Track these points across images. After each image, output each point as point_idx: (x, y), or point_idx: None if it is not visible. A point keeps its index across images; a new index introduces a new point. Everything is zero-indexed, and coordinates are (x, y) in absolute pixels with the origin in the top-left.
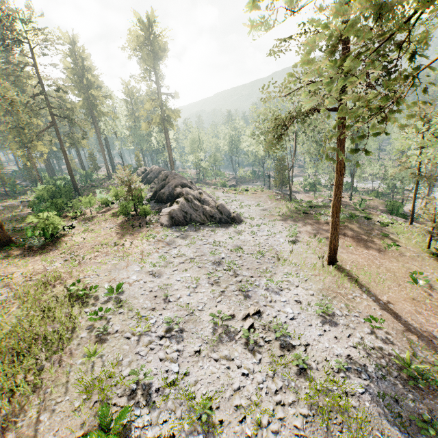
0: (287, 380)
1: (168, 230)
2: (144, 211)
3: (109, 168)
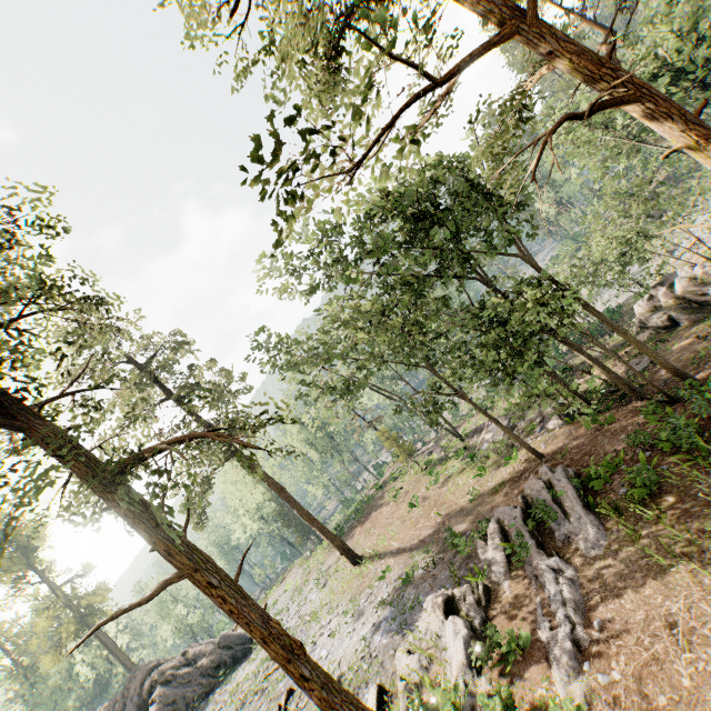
0: None
1: None
2: None
3: None
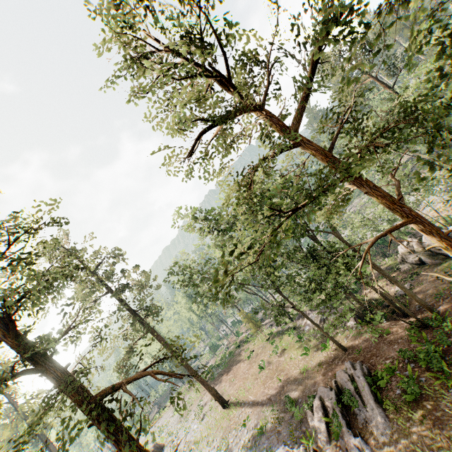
0: None
1: None
2: None
3: None
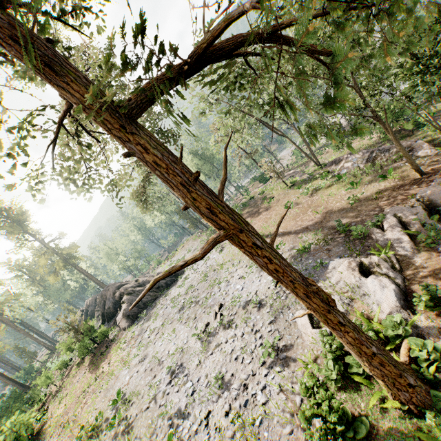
0: (255, 318)
1: (132, 327)
2: (102, 333)
3: (46, 344)
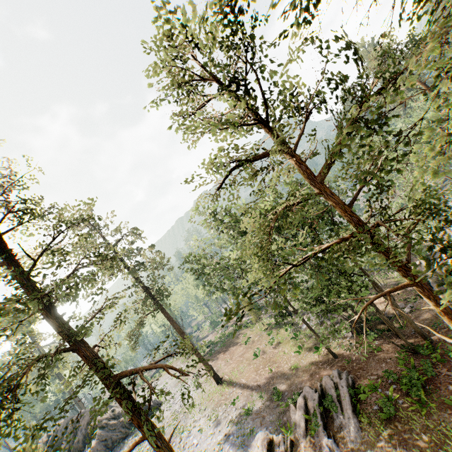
0: None
1: None
2: None
3: None
